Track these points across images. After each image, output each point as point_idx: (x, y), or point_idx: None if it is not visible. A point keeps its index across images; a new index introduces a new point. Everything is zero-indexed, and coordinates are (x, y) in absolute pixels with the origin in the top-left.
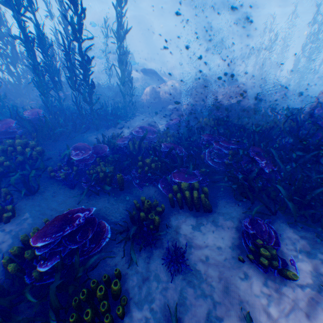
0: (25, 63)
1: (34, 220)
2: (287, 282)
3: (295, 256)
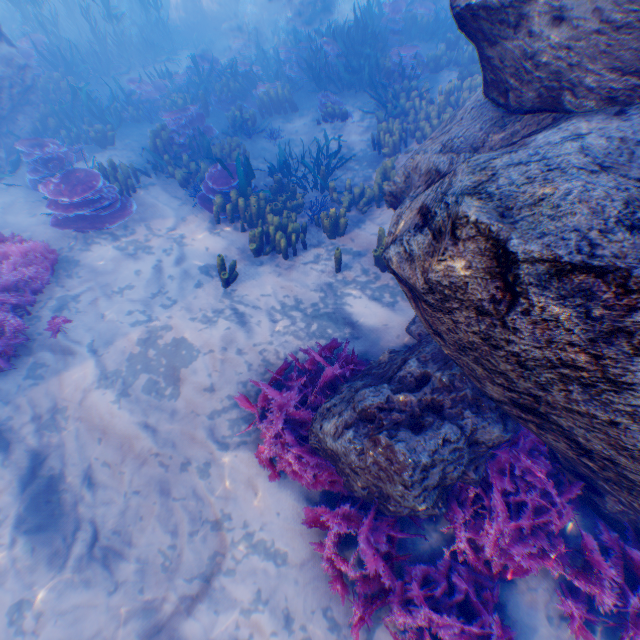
0: None
1: (139, 143)
2: (346, 125)
3: (352, 111)
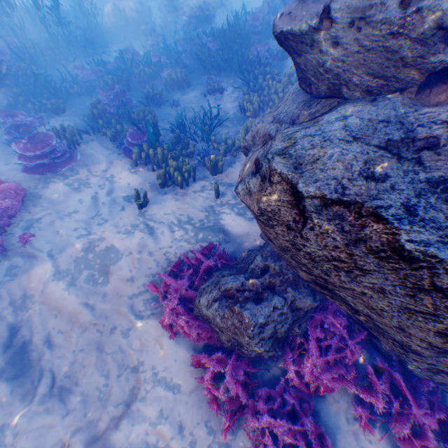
0: None
1: (82, 111)
2: (223, 96)
3: (227, 87)
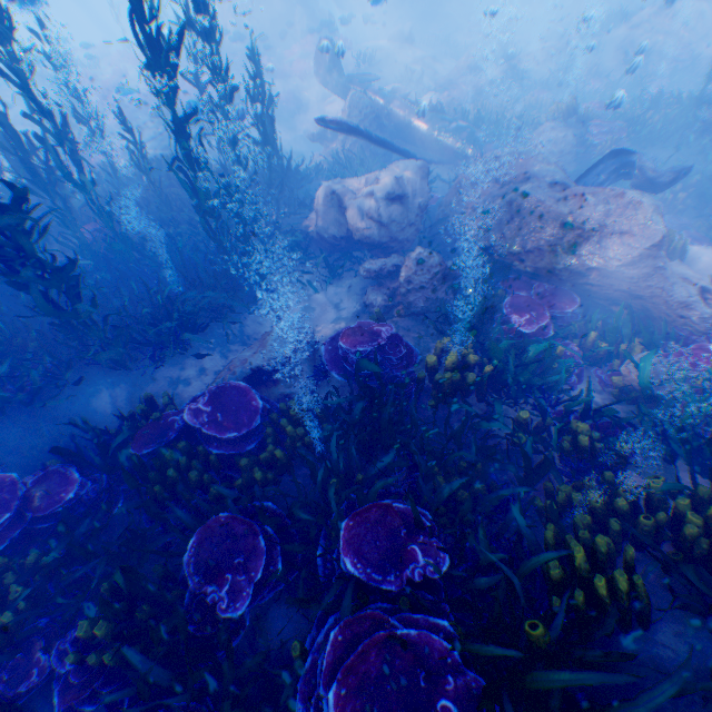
0: None
1: None
2: None
3: None
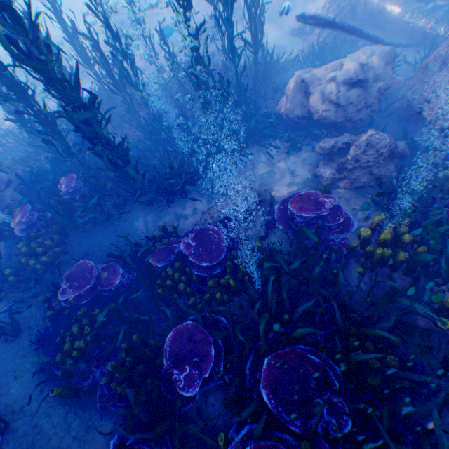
0: (100, 63)
1: None
2: None
3: None
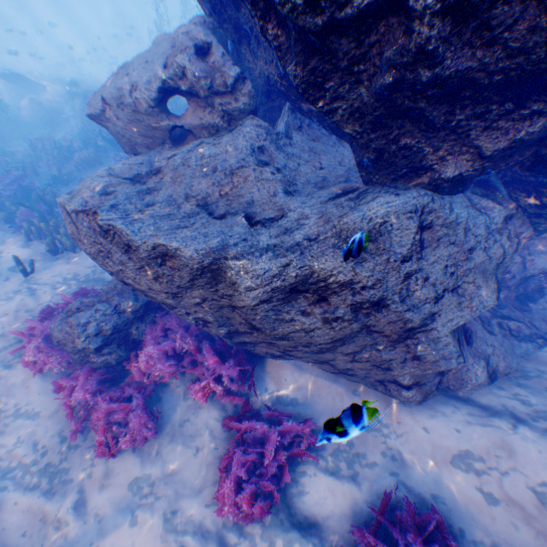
0: None
1: None
2: None
3: None
